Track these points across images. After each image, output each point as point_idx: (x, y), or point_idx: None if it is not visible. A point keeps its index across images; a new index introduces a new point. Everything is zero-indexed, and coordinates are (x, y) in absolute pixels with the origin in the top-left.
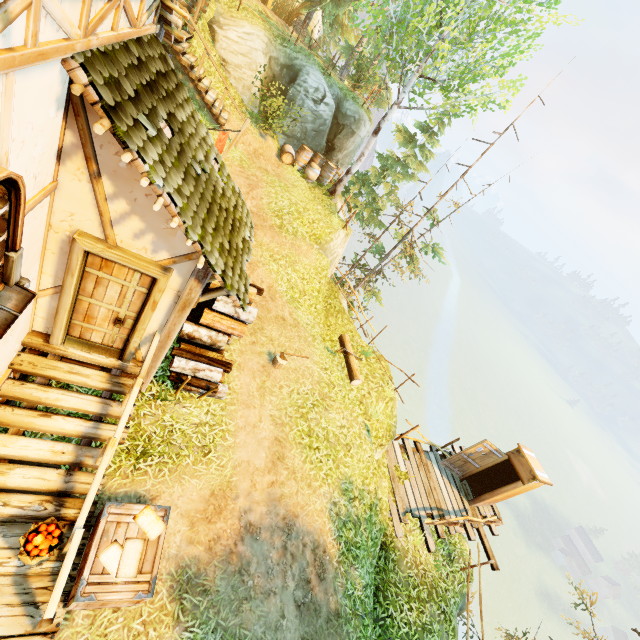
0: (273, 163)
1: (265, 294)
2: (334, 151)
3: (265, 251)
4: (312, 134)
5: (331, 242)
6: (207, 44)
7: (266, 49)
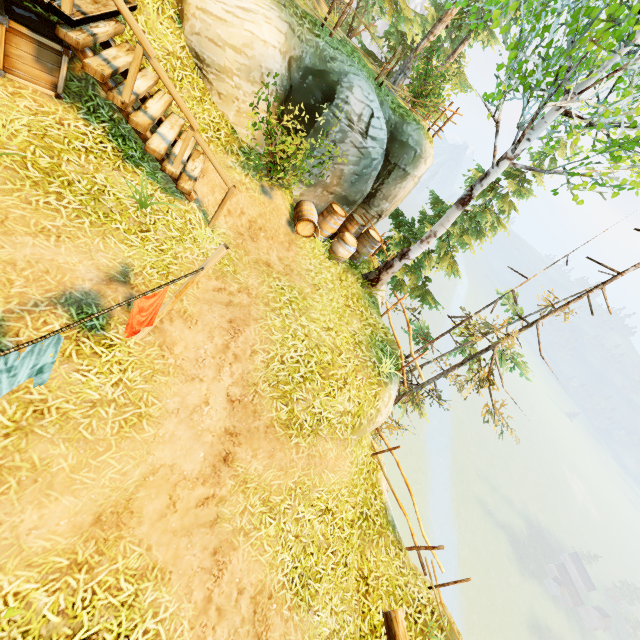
0: (281, 241)
1: (244, 634)
2: (374, 198)
3: (252, 493)
4: (347, 182)
5: (378, 415)
6: (167, 24)
7: (280, 40)
